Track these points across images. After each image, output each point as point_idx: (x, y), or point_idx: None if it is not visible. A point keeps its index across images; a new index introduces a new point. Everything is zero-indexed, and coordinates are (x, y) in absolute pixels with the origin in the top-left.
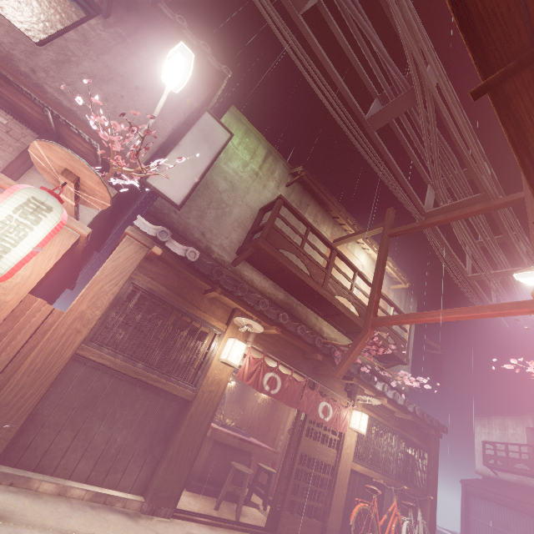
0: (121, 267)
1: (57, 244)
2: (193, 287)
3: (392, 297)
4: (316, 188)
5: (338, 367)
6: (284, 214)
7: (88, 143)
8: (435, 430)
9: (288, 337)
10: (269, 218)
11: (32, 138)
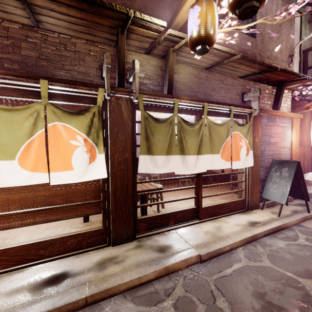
0: (309, 122)
1: (297, 126)
2: None
3: None
4: None
5: None
6: (311, 44)
7: (310, 80)
8: None
9: None
10: None
11: (269, 88)
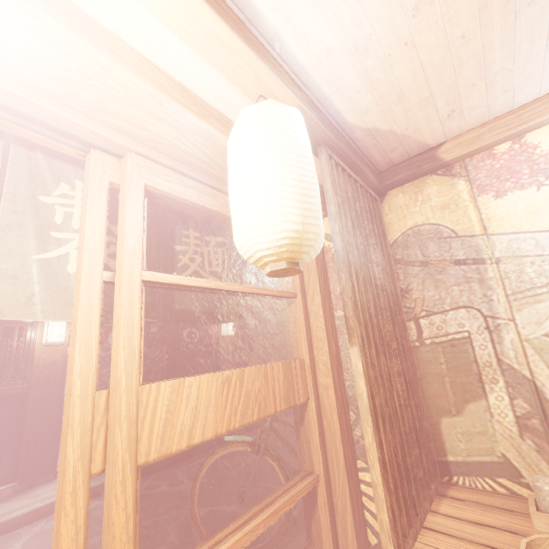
0: None
1: None
2: None
3: None
4: None
5: None
6: None
7: None
8: None
9: None
10: None
11: None
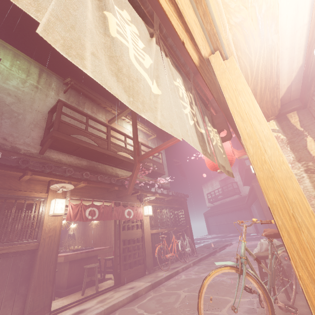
0: None
1: None
2: (8, 178)
3: (150, 144)
4: (85, 91)
5: (128, 189)
6: (69, 112)
7: None
8: (183, 198)
9: (94, 185)
10: (56, 116)
11: None
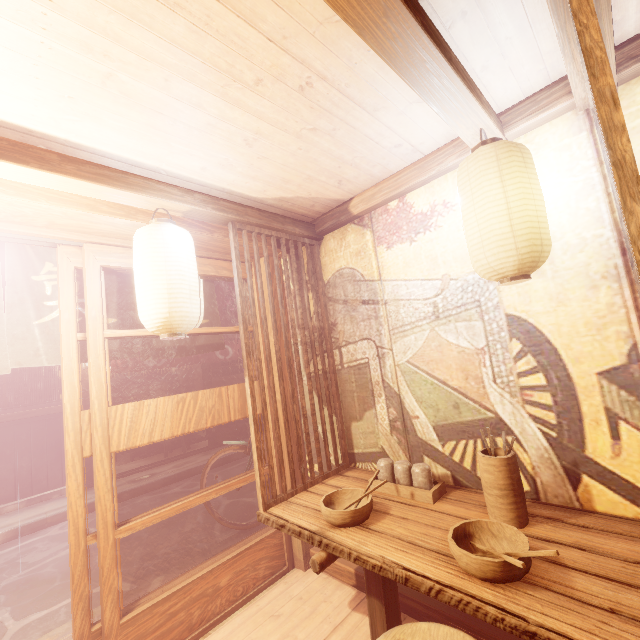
0: None
1: None
2: None
3: None
4: None
5: None
6: None
7: None
8: None
9: None
10: None
11: None
